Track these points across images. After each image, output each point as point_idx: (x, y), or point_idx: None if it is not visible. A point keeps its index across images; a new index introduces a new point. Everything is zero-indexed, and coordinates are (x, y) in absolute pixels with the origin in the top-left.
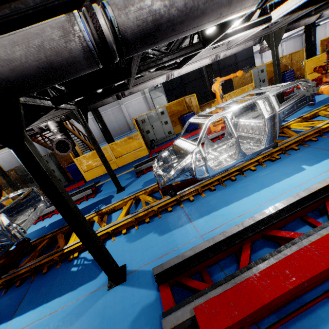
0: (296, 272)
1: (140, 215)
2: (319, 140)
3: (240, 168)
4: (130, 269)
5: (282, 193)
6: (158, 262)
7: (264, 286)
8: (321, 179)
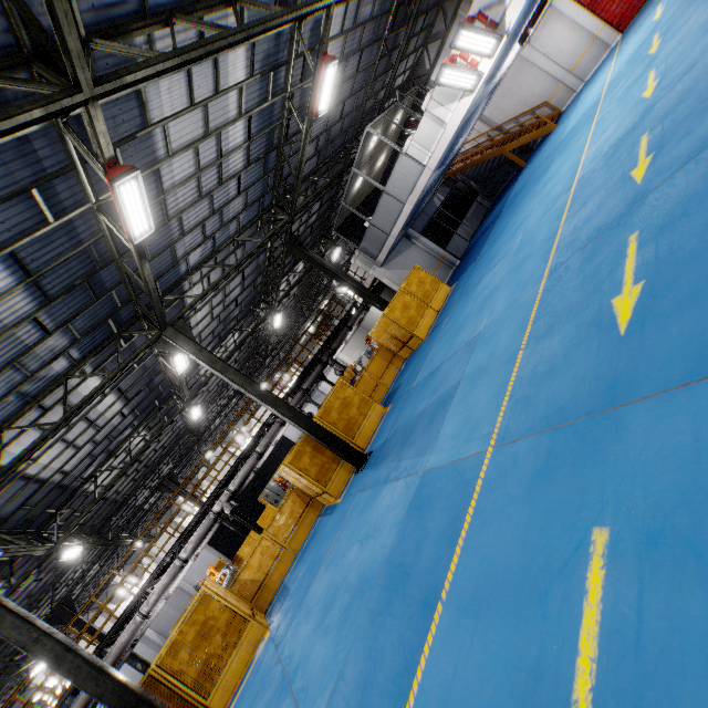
0: None
1: None
2: None
3: None
4: None
5: None
6: None
7: None
8: None
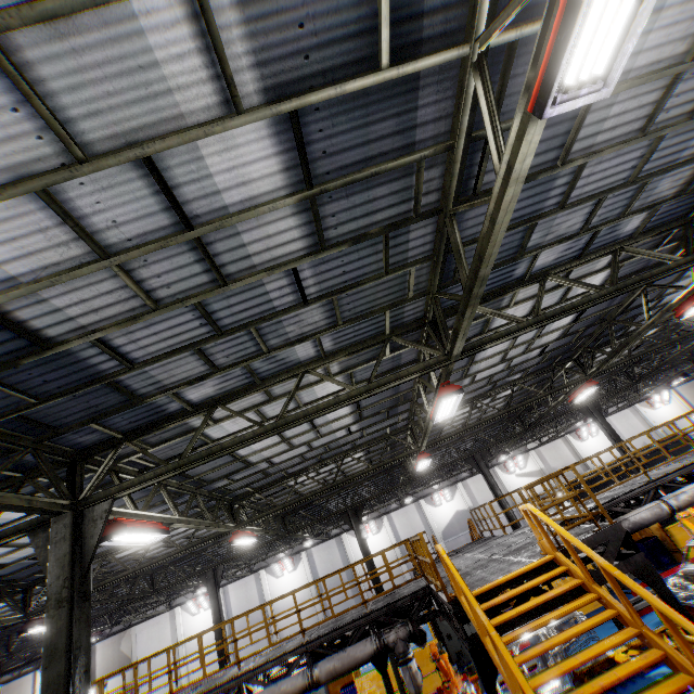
0: None
1: None
2: None
3: None
4: None
5: None
6: None
7: None
8: None
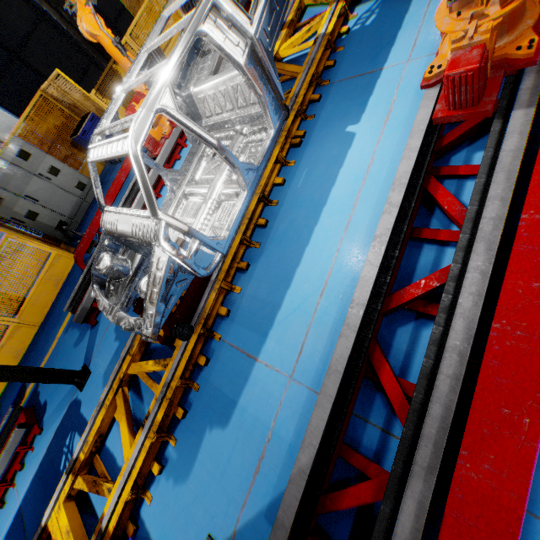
0: (518, 401)
1: (159, 418)
2: (338, 60)
3: (261, 195)
4: (224, 538)
5: (353, 204)
6: (260, 487)
7: (494, 474)
8: (388, 140)
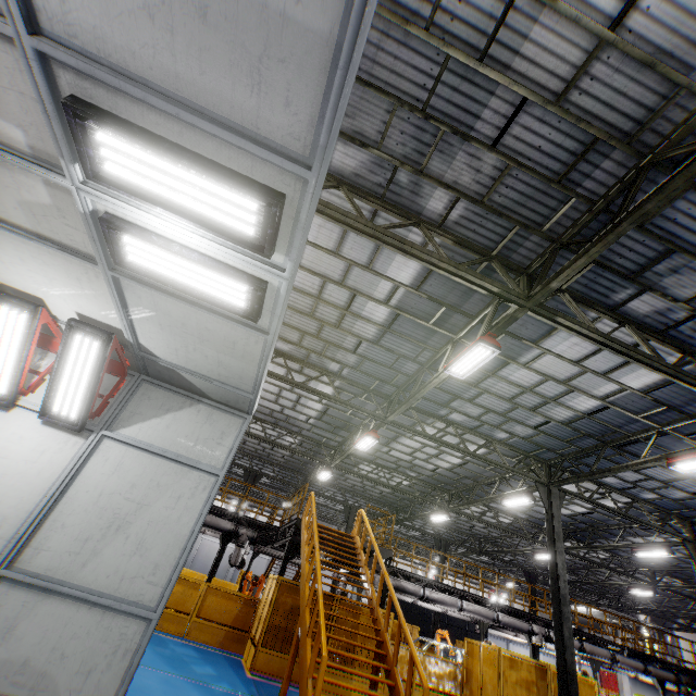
0: None
1: None
2: None
3: None
4: None
5: None
6: None
7: None
8: None
